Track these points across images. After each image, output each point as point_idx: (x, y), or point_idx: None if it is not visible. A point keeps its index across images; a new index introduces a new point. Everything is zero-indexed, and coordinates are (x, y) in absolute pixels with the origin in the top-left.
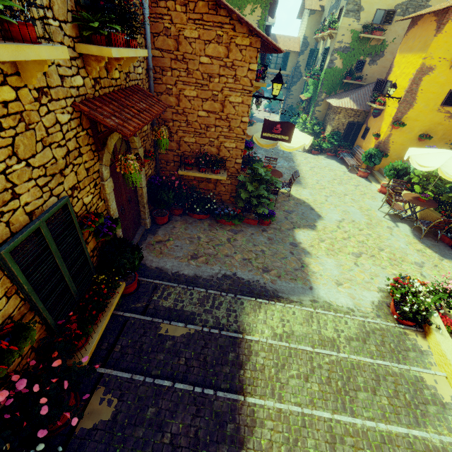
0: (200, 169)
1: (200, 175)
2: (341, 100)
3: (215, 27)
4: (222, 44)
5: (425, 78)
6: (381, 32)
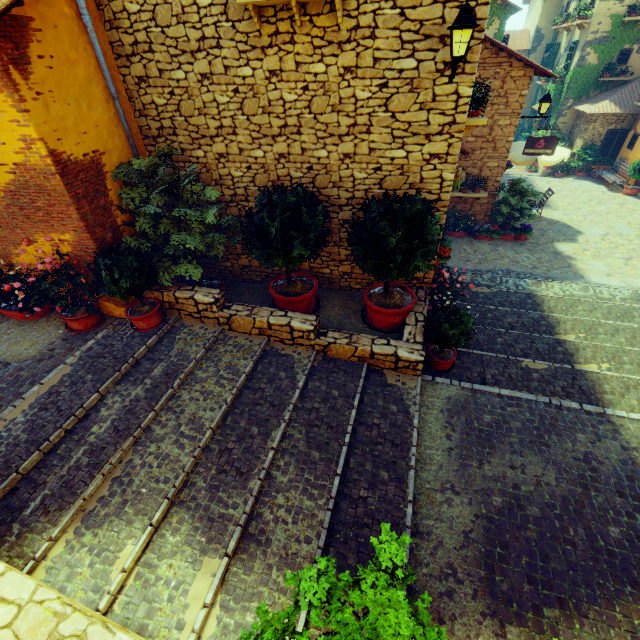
0: (463, 190)
1: (462, 195)
2: (597, 105)
3: (495, 67)
4: (498, 79)
5: None
6: None
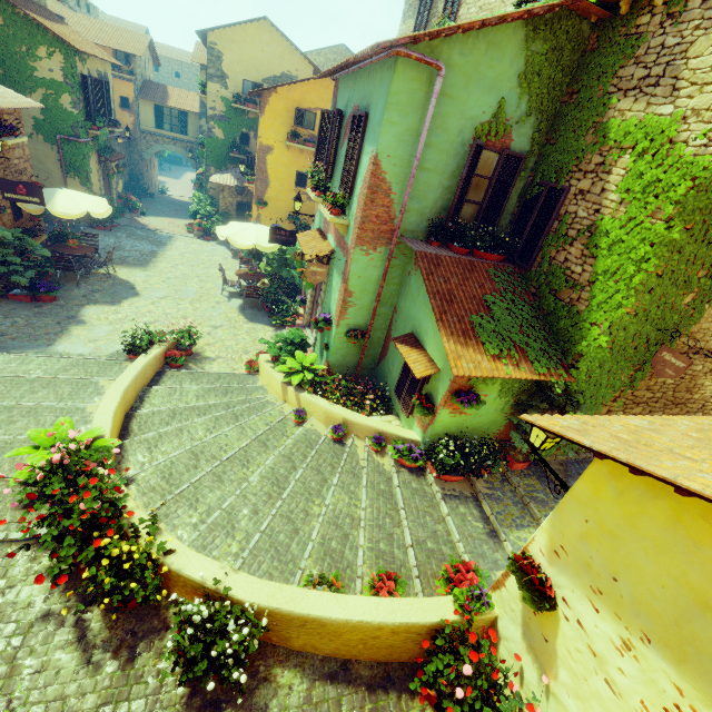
0: None
1: None
2: (220, 176)
3: None
4: None
5: (269, 157)
6: (254, 105)
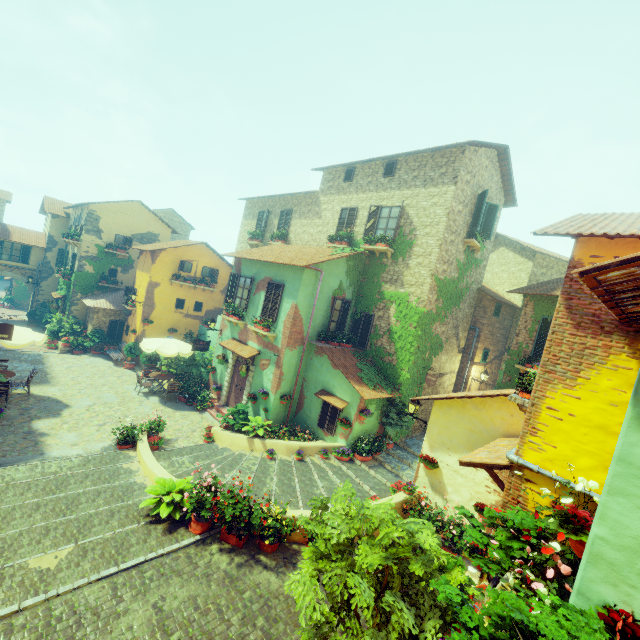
0: None
1: None
2: (97, 301)
3: None
4: None
5: (156, 289)
6: (124, 250)
